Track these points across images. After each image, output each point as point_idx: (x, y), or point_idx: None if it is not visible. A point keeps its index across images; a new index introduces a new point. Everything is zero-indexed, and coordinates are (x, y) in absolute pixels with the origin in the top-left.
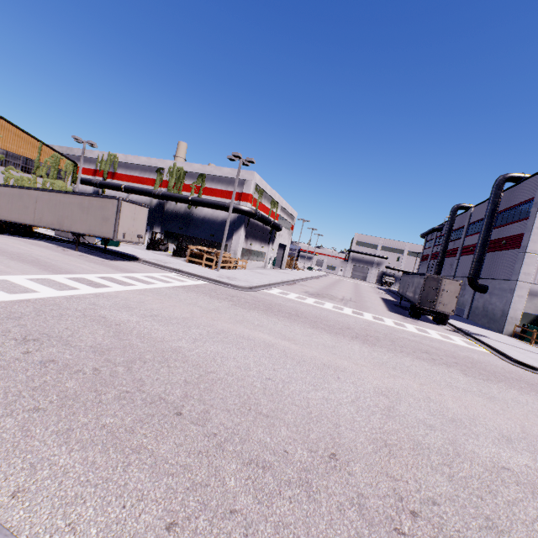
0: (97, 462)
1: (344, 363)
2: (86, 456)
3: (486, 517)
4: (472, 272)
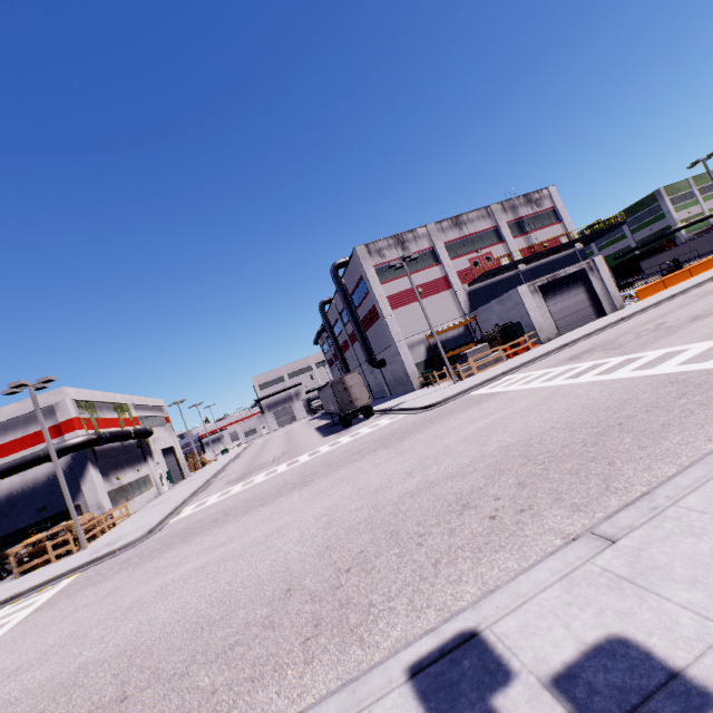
0: None
1: (286, 519)
2: None
3: (391, 532)
4: (366, 355)
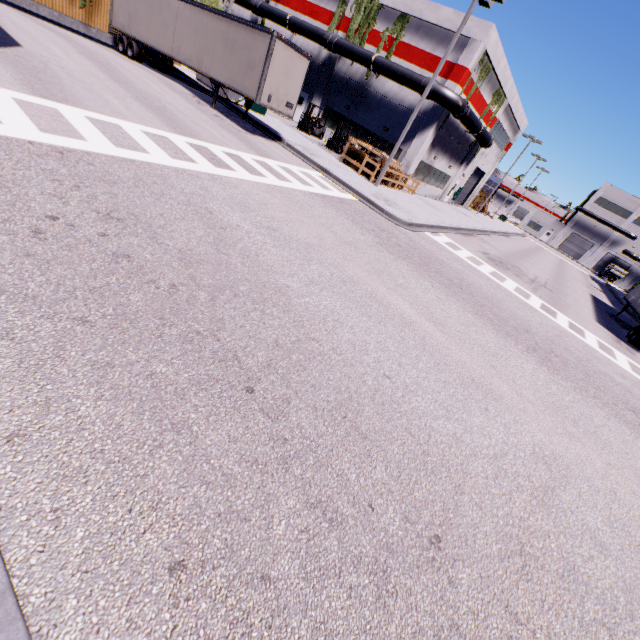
0: (123, 428)
1: (502, 388)
2: (113, 412)
3: None
4: None
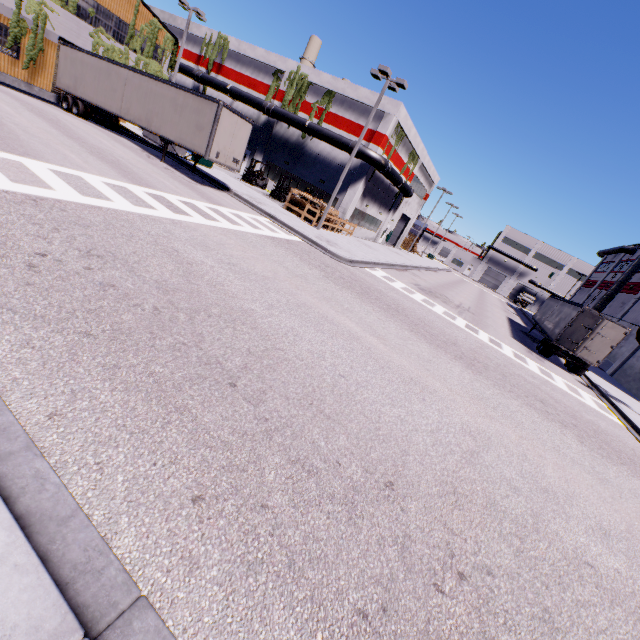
0: (138, 410)
1: (435, 384)
2: (127, 399)
3: (544, 608)
4: None
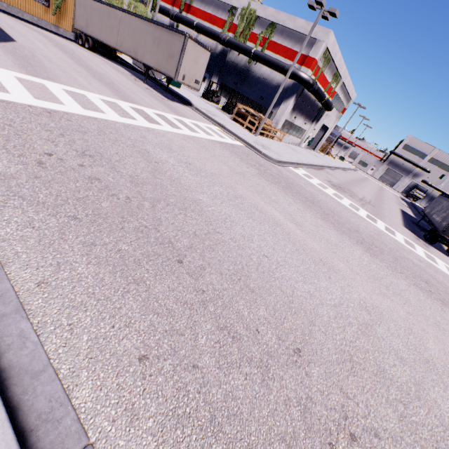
0: (105, 281)
1: (340, 265)
2: (98, 271)
3: None
4: None
